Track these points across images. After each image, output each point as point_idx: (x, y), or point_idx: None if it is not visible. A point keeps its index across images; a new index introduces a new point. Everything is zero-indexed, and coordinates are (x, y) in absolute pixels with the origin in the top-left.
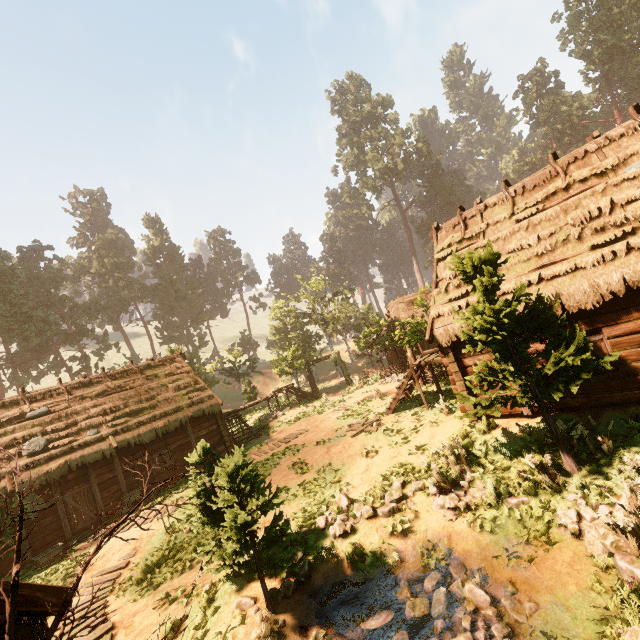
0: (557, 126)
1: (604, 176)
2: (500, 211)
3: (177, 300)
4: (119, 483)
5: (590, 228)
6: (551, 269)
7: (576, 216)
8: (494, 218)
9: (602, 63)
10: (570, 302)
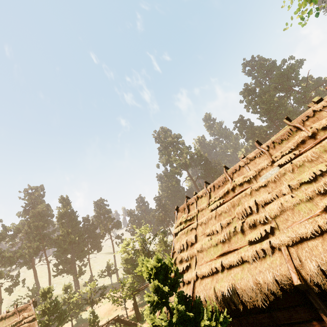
0: (256, 139)
1: (251, 182)
2: (204, 201)
3: (70, 244)
4: None
5: (247, 223)
6: (228, 259)
7: (238, 211)
8: (201, 206)
9: (266, 114)
10: (245, 297)
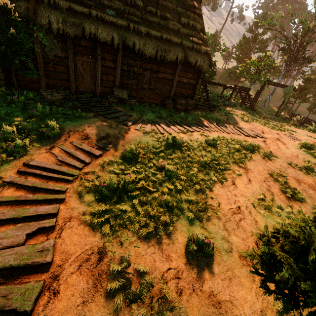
0: None
1: None
2: None
3: None
4: (115, 76)
5: None
6: None
7: None
8: None
9: None
10: None
